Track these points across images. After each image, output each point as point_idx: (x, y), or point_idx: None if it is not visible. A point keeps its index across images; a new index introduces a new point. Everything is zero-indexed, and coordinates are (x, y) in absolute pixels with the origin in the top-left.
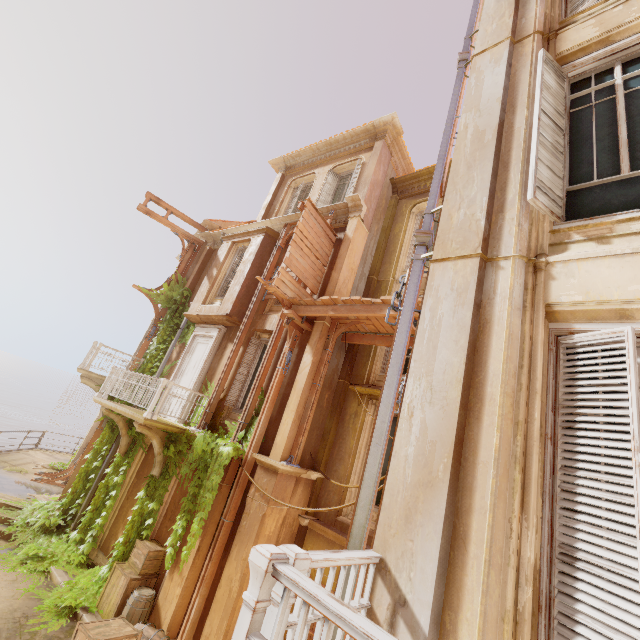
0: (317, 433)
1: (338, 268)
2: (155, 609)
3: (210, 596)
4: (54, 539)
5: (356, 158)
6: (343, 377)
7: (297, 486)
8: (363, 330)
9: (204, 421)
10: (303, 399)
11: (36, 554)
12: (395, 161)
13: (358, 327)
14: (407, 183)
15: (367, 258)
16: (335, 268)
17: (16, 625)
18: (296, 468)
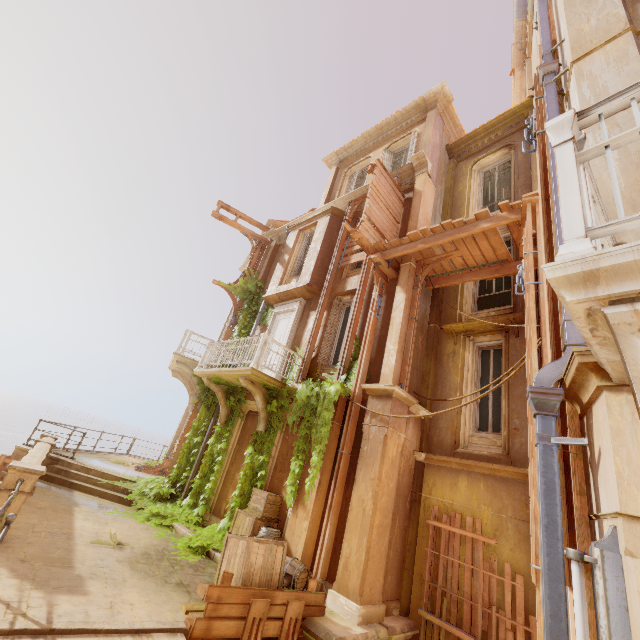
0: (417, 374)
1: (414, 217)
2: None
3: (339, 526)
4: (169, 505)
5: (409, 132)
6: (433, 322)
7: (408, 420)
8: (449, 269)
9: (301, 377)
10: (402, 332)
11: (158, 514)
12: (447, 130)
13: (444, 266)
14: (463, 146)
15: (436, 215)
16: (411, 218)
17: (161, 553)
18: (408, 394)
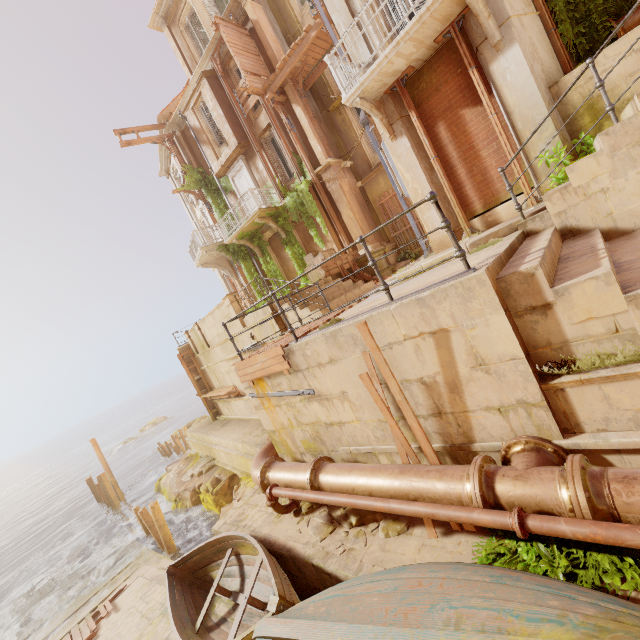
0: (334, 147)
1: (268, 47)
2: None
3: (347, 235)
4: None
5: None
6: (322, 111)
7: (344, 172)
8: (310, 70)
9: (281, 197)
10: (313, 130)
11: None
12: None
13: (306, 70)
14: None
15: (275, 27)
16: (266, 49)
17: None
18: (336, 159)
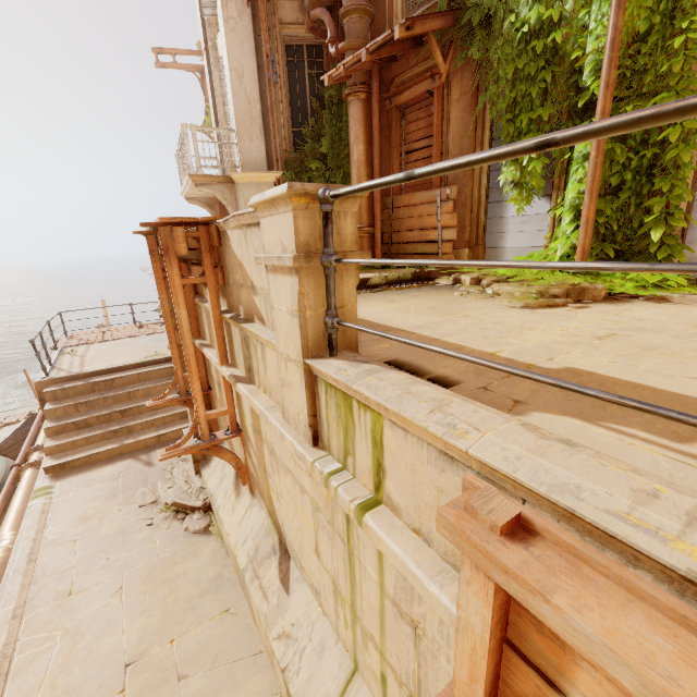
0: None
1: None
2: None
3: None
4: None
5: None
6: None
7: None
8: None
9: None
10: None
11: None
12: None
13: None
14: None
15: None
16: None
17: None
18: None
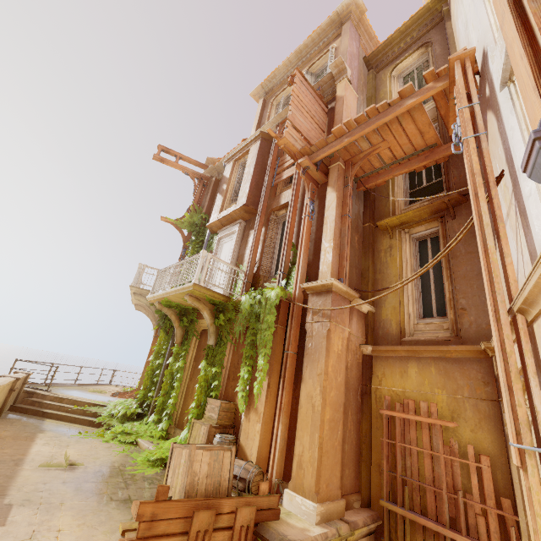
0: (356, 272)
1: (338, 121)
2: (239, 450)
3: (291, 426)
4: (136, 424)
5: (327, 50)
6: (367, 221)
7: (351, 315)
8: (378, 165)
9: (245, 290)
10: (337, 230)
11: (123, 432)
12: (363, 44)
13: (372, 163)
14: (380, 55)
15: None
16: (335, 123)
17: (116, 470)
18: (348, 288)
